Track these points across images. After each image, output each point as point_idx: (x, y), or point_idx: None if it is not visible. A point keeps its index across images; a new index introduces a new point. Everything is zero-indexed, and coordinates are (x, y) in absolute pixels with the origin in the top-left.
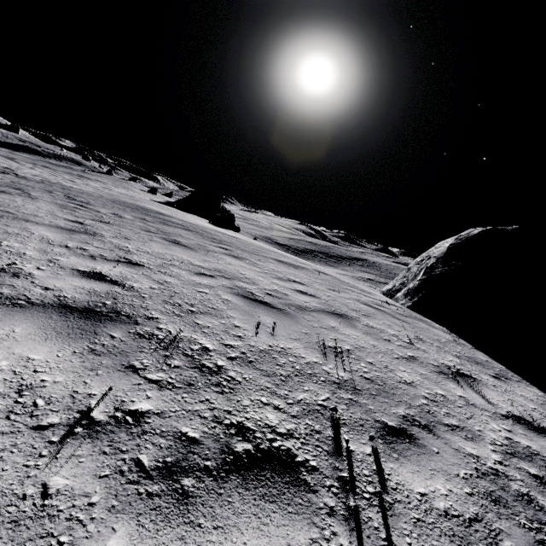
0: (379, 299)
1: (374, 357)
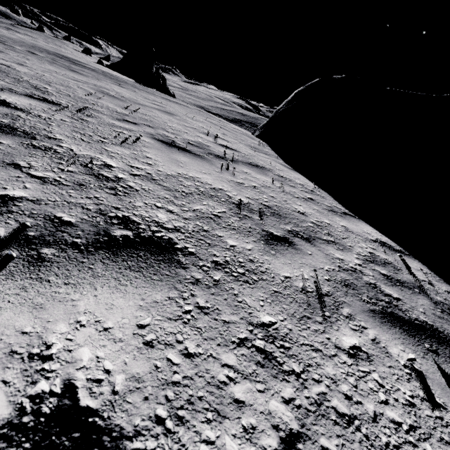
0: (231, 126)
1: (162, 120)
